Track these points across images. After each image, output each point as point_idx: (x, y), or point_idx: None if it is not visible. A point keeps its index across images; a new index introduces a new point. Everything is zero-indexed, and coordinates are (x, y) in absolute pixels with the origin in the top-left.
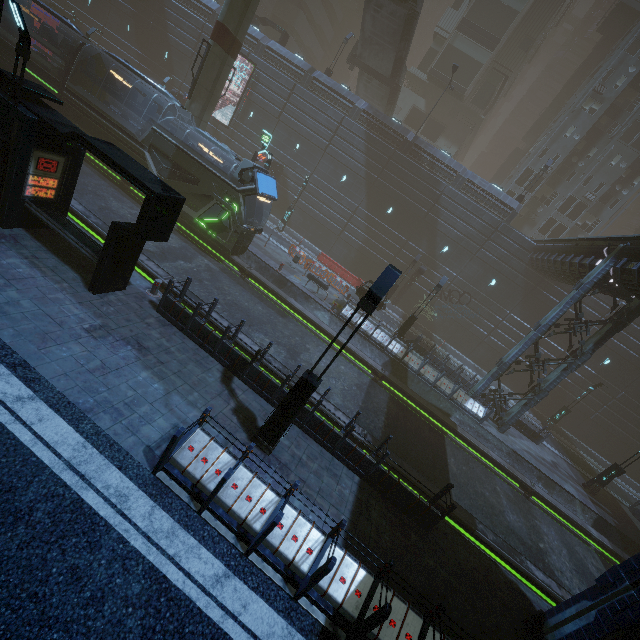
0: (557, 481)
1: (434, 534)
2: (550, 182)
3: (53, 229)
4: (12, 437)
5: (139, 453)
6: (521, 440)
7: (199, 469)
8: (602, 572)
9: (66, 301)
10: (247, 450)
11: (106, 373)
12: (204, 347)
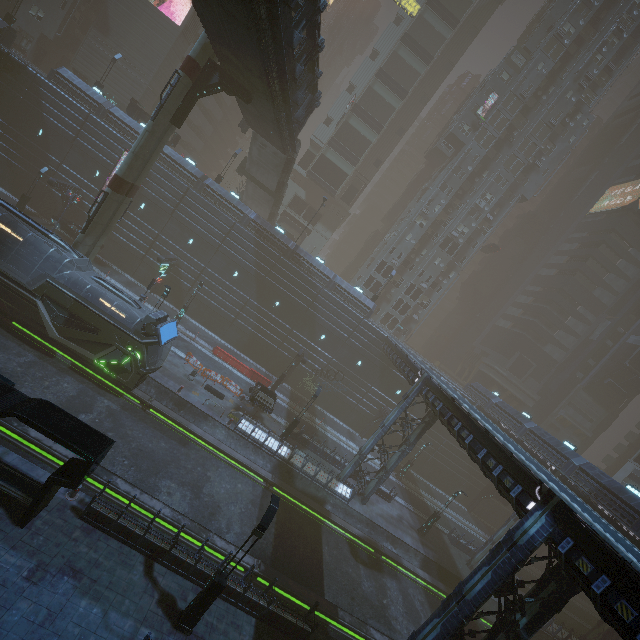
0: (400, 536)
1: None
2: (398, 270)
3: None
4: None
5: None
6: (378, 504)
7: None
8: (424, 604)
9: (1, 552)
10: None
11: (54, 619)
12: (127, 543)
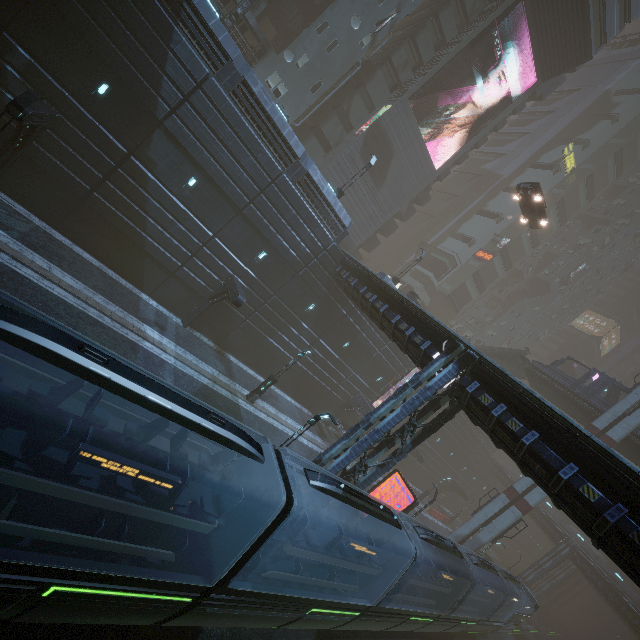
0: None
1: None
2: None
3: None
4: None
5: None
6: None
7: None
8: None
9: None
10: None
11: None
12: None
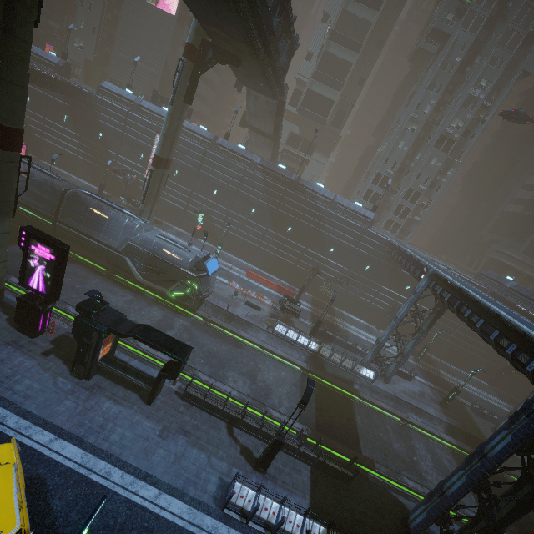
0: (422, 408)
1: (352, 485)
2: (394, 179)
3: (119, 375)
4: (164, 519)
5: (212, 502)
6: (399, 383)
7: (241, 502)
8: (451, 461)
9: (141, 420)
10: (261, 487)
11: (179, 460)
12: (213, 414)
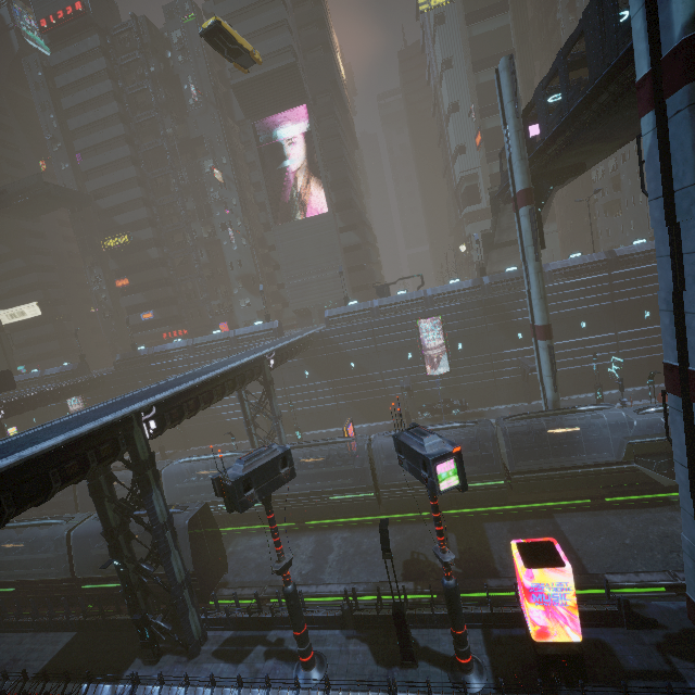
0: None
1: None
2: None
3: None
4: None
5: None
6: None
7: None
8: None
9: None
10: None
11: None
12: None
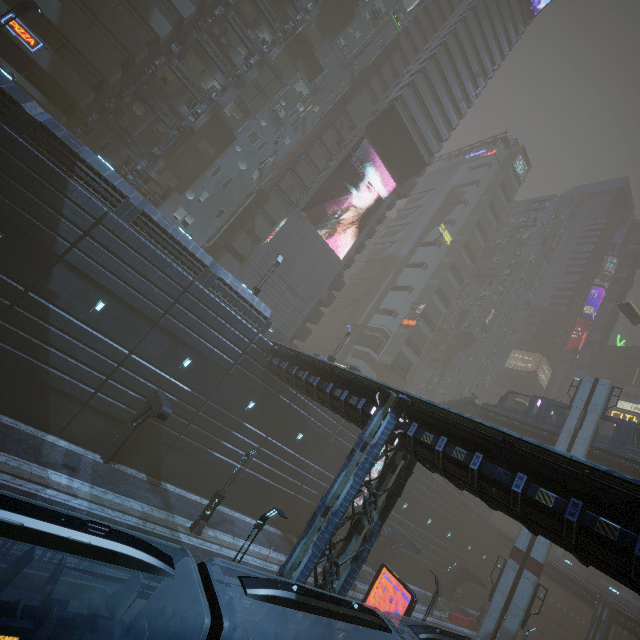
0: None
1: None
2: None
3: None
4: None
5: None
6: None
7: None
8: None
9: None
10: None
11: None
12: None
